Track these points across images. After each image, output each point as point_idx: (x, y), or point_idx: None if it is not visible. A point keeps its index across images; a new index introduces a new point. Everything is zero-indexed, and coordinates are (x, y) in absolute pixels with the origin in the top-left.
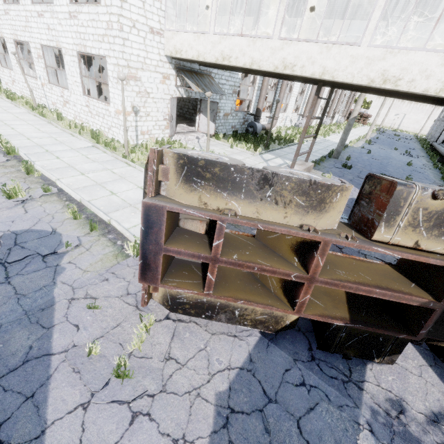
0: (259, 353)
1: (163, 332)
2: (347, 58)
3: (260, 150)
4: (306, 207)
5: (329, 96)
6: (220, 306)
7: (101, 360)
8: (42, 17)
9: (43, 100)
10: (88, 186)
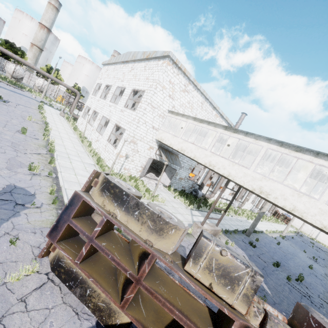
0: None
1: (35, 281)
2: (242, 173)
3: (192, 206)
4: (153, 229)
5: (237, 190)
6: (80, 280)
7: None
8: (110, 107)
9: (88, 135)
10: (73, 181)
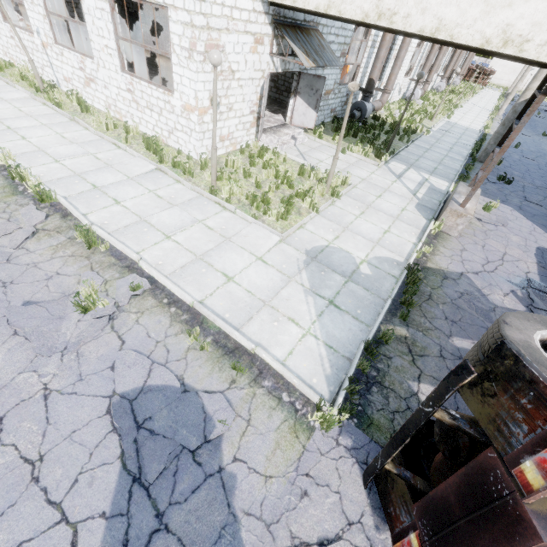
0: None
1: None
2: None
3: (386, 157)
4: None
5: (541, 85)
6: None
7: None
8: None
9: (47, 71)
10: (186, 264)
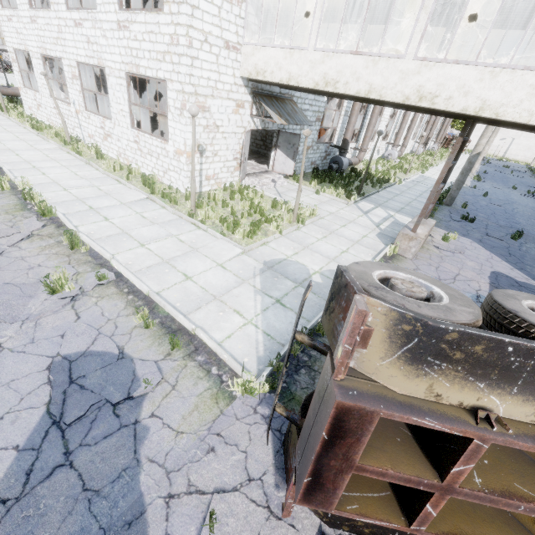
0: None
1: None
2: (523, 89)
3: (355, 197)
4: None
5: (468, 134)
6: None
7: None
8: (80, 27)
9: (77, 130)
10: (153, 265)
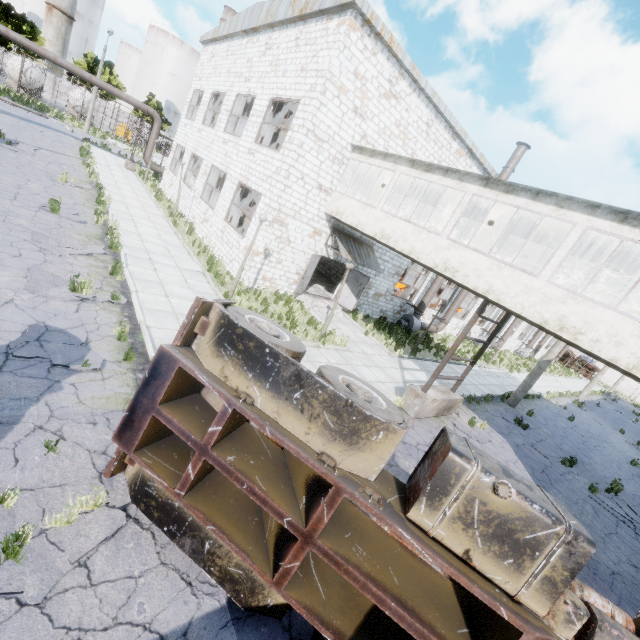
0: (204, 629)
1: (103, 524)
2: (519, 285)
3: (401, 352)
4: (335, 432)
5: (502, 321)
6: (191, 524)
7: (7, 519)
8: (226, 144)
9: (186, 210)
10: (162, 311)
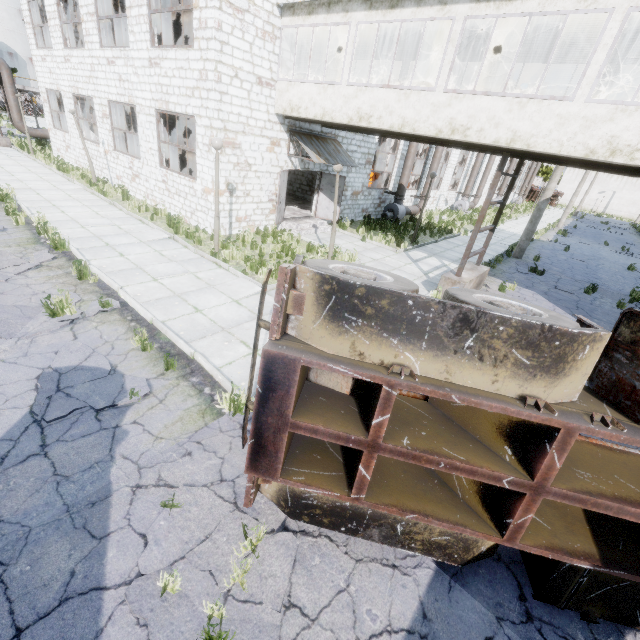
0: (436, 602)
1: (278, 555)
2: (551, 119)
3: (406, 245)
4: (533, 368)
5: (516, 171)
6: (372, 516)
7: (181, 604)
8: (113, 65)
9: (105, 172)
10: (162, 298)
